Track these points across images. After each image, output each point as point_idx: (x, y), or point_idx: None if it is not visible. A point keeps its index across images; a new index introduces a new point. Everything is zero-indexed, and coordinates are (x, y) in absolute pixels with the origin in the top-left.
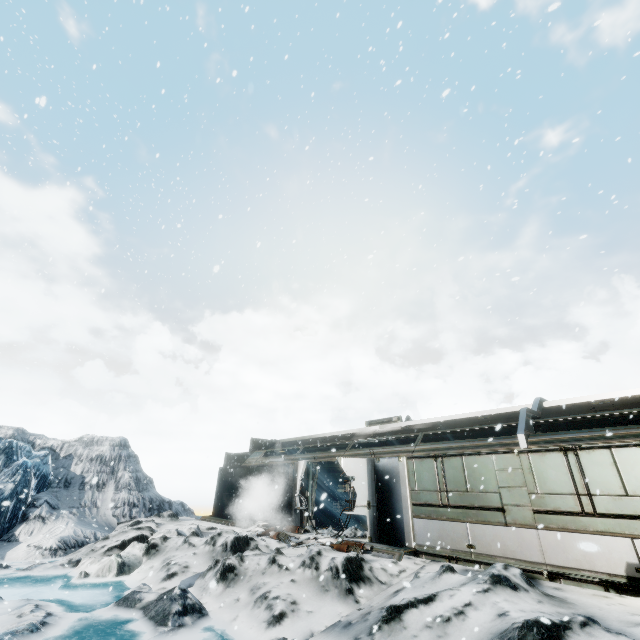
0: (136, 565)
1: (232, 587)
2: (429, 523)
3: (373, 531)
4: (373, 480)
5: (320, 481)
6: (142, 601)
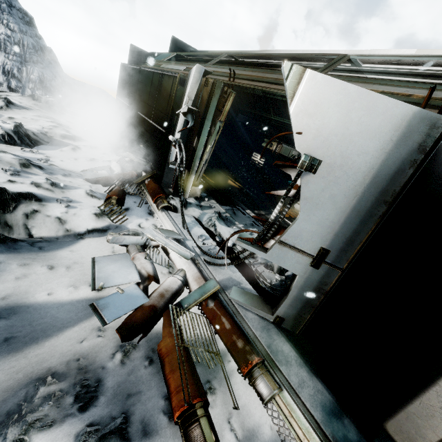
0: None
1: None
2: None
3: (296, 313)
4: (385, 201)
5: (248, 128)
6: None
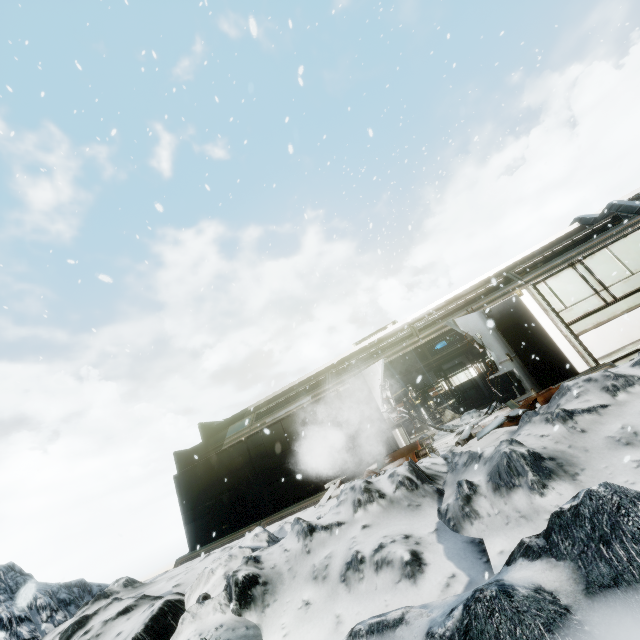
0: (251, 636)
1: (582, 470)
2: (603, 329)
3: (530, 382)
4: (497, 331)
5: None
6: (545, 590)
